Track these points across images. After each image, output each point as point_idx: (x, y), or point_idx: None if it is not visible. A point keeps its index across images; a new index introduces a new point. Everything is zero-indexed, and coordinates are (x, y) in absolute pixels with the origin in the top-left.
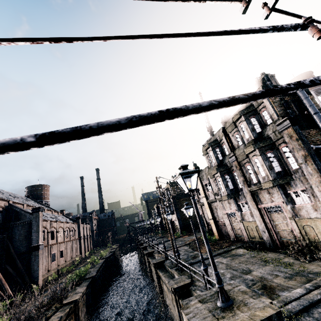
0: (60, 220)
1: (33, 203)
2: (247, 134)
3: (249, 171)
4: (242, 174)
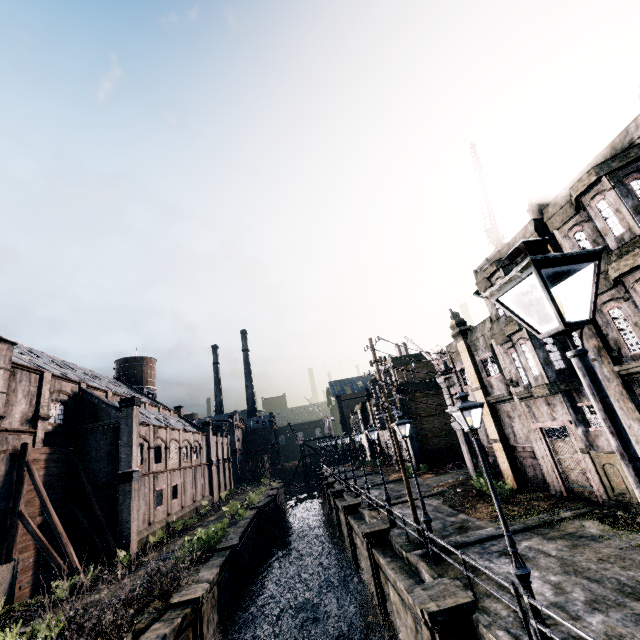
0: (173, 425)
1: (127, 391)
2: (618, 225)
3: (615, 323)
4: (594, 331)
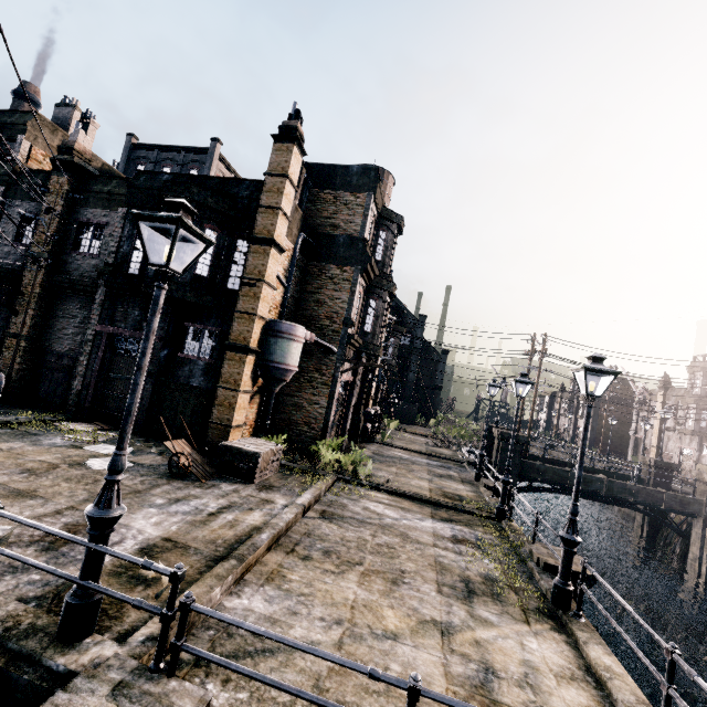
0: None
1: None
2: None
3: None
4: None
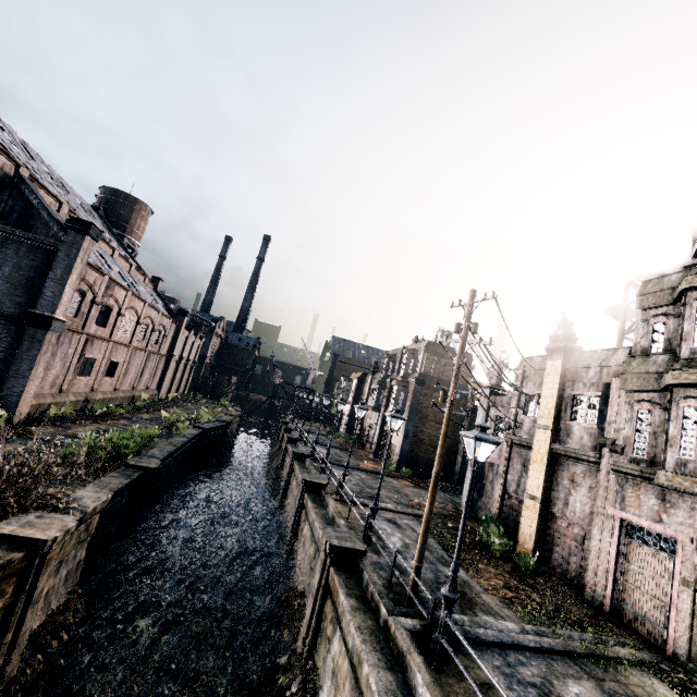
0: (140, 294)
1: (100, 227)
2: None
3: None
4: None
